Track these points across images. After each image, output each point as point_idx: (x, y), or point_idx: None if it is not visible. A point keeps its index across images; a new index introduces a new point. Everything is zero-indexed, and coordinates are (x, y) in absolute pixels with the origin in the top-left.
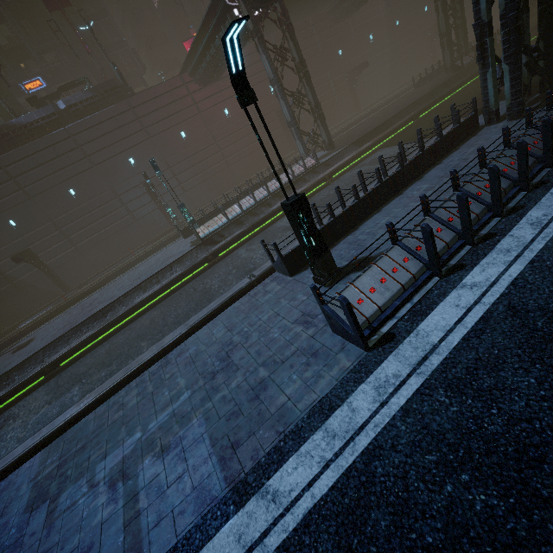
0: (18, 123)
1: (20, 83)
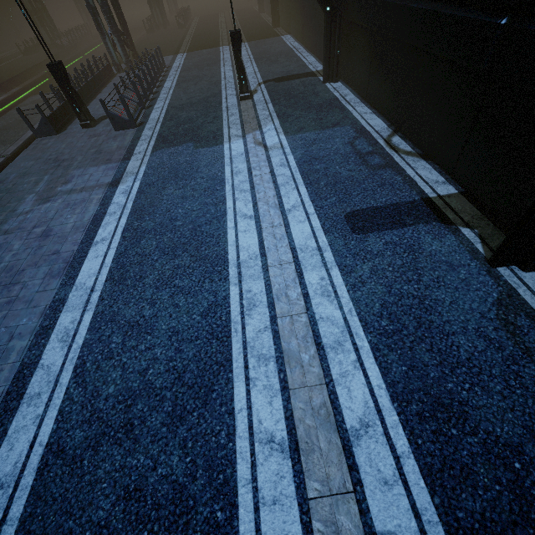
0: None
1: None
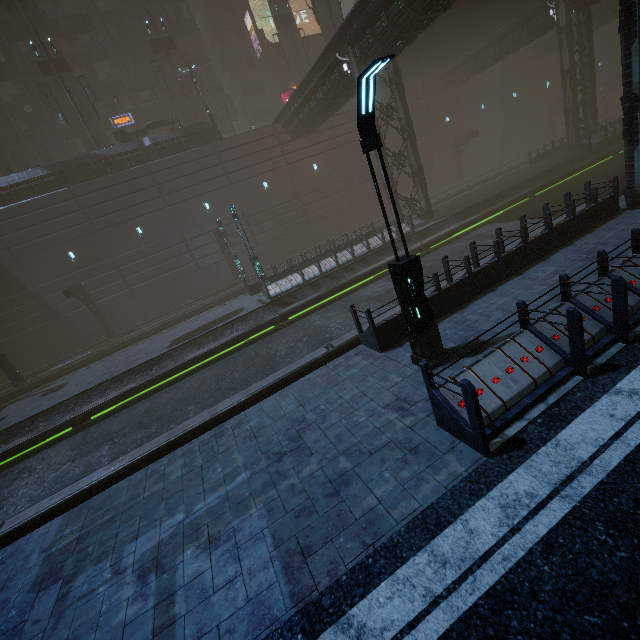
0: (100, 155)
1: (110, 117)
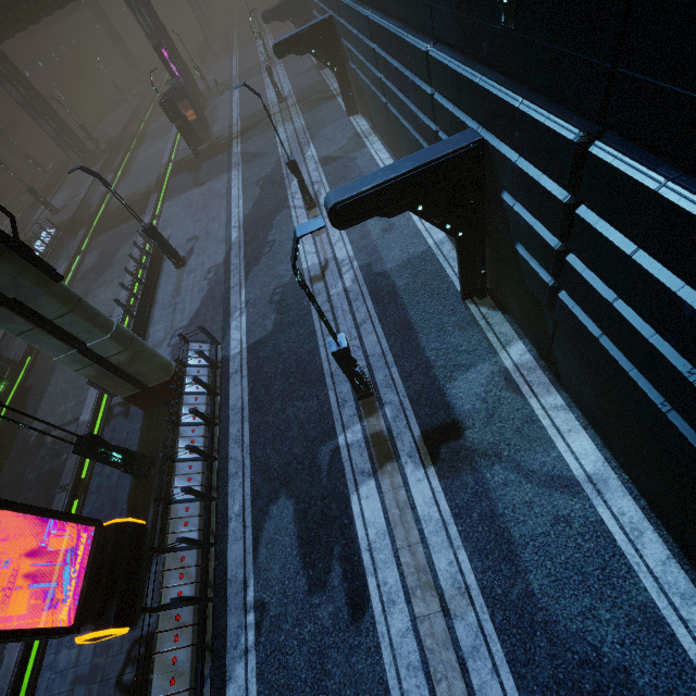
0: None
1: None
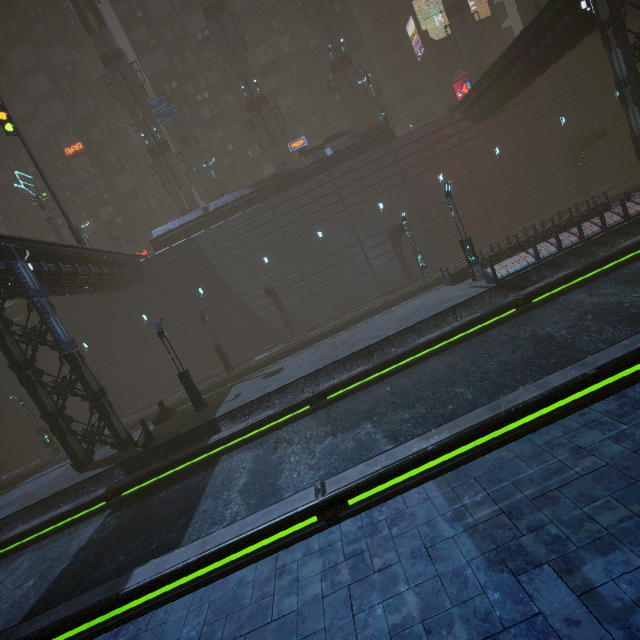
0: (291, 170)
1: (288, 143)
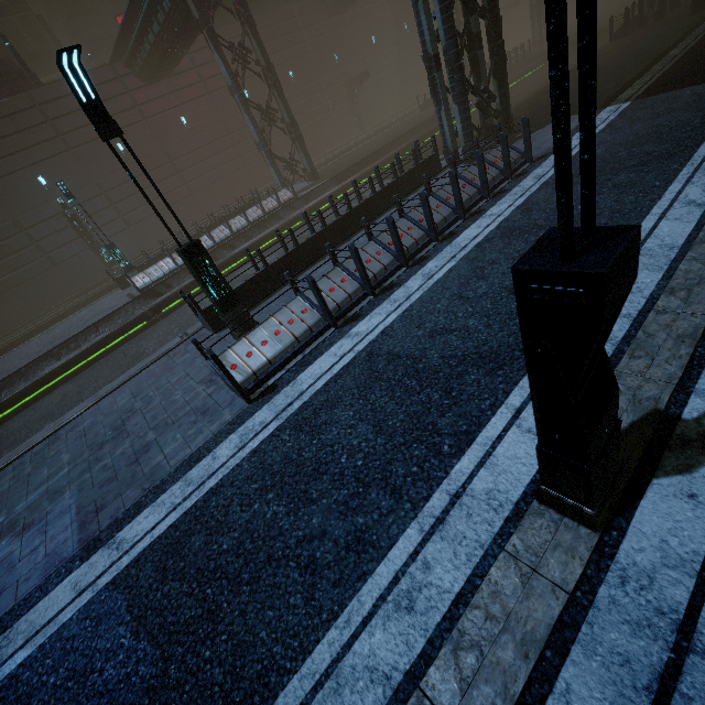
0: None
1: None
